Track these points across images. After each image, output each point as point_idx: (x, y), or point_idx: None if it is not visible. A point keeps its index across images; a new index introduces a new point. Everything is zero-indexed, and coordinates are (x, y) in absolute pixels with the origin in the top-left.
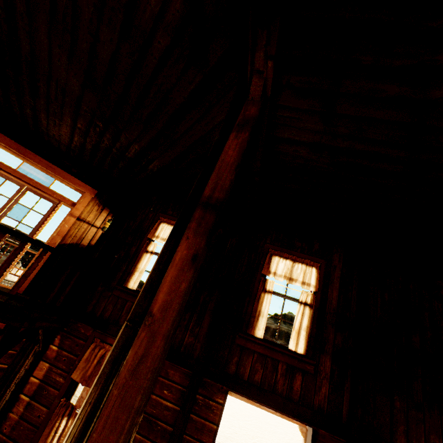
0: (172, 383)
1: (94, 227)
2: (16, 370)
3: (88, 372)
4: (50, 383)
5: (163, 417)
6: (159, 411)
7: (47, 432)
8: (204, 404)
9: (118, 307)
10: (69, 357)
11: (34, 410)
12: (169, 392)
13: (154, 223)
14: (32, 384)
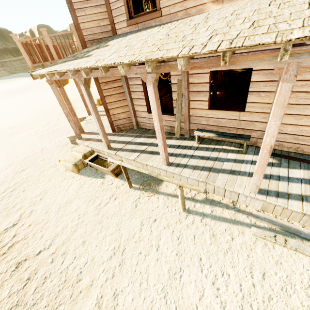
0: None
1: None
2: None
3: None
4: None
5: None
6: None
7: None
8: None
9: None
10: None
11: None
12: None
13: None
14: None
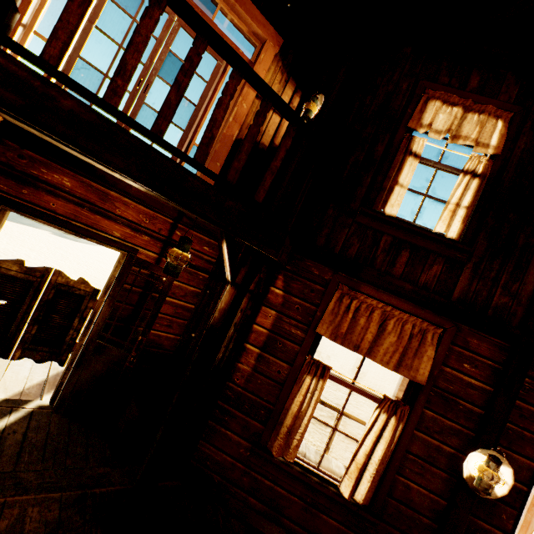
0: (476, 356)
1: (276, 114)
2: (208, 313)
3: (342, 328)
4: (284, 335)
5: (466, 396)
6: (458, 388)
7: (295, 391)
8: (533, 389)
9: (367, 243)
10: (303, 306)
11: (269, 364)
12: (473, 366)
13: (415, 102)
14: (257, 334)
